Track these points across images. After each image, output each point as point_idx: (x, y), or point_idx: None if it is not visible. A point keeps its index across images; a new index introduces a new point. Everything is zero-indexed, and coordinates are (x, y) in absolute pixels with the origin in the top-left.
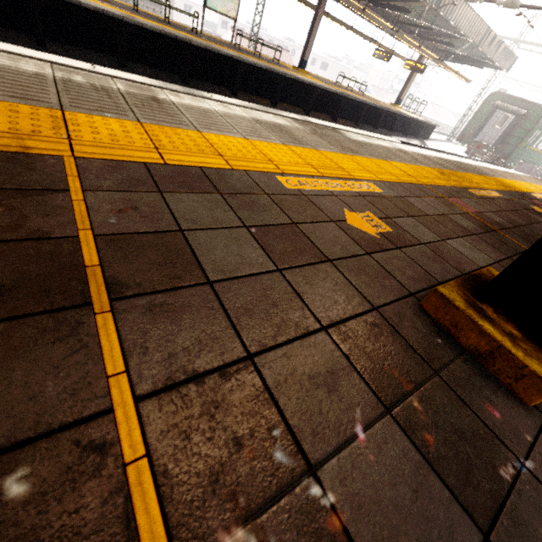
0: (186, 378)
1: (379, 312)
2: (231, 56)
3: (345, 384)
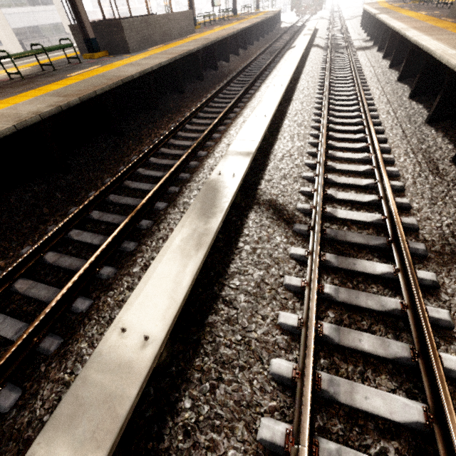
0: None
1: None
2: (260, 21)
3: None
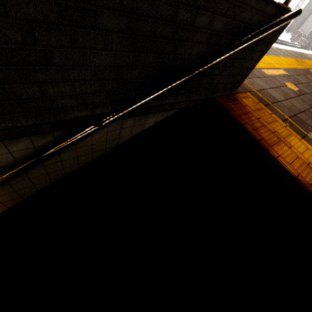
0: (291, 116)
1: (308, 110)
2: None
3: (311, 121)
